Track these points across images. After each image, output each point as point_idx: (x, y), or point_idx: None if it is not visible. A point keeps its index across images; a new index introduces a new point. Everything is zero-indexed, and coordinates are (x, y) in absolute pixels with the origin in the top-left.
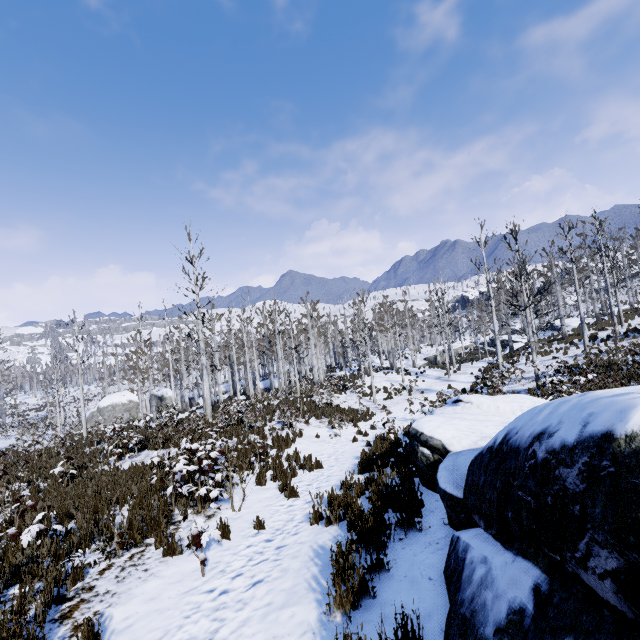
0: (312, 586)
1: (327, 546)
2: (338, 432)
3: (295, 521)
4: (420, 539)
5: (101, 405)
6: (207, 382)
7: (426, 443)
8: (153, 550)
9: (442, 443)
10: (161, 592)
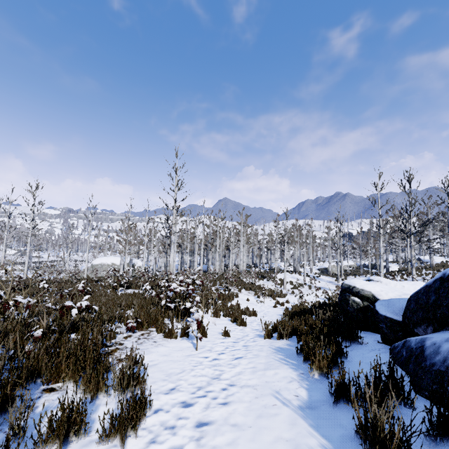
0: (284, 362)
1: (284, 347)
2: (262, 300)
3: (250, 336)
4: (363, 347)
5: (94, 263)
6: (173, 253)
7: (357, 293)
8: (155, 334)
9: (372, 293)
10: (170, 353)
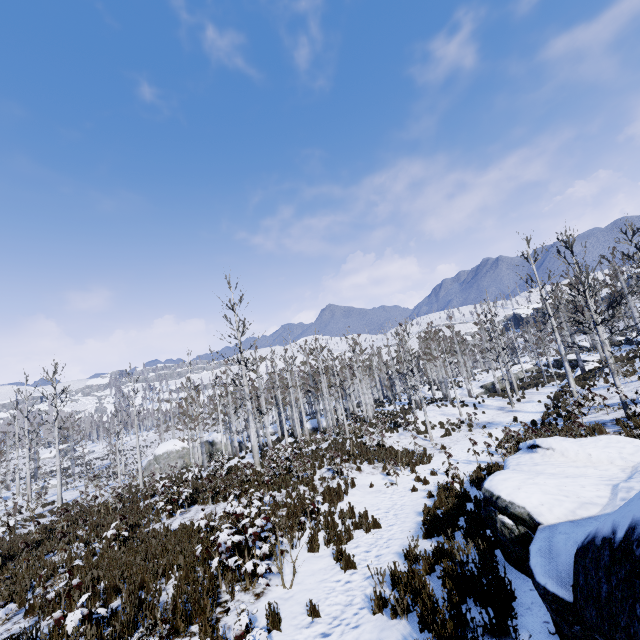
0: None
1: None
2: (394, 479)
3: (354, 606)
4: None
5: (157, 453)
6: (253, 428)
7: (506, 510)
8: None
9: (527, 511)
10: None
